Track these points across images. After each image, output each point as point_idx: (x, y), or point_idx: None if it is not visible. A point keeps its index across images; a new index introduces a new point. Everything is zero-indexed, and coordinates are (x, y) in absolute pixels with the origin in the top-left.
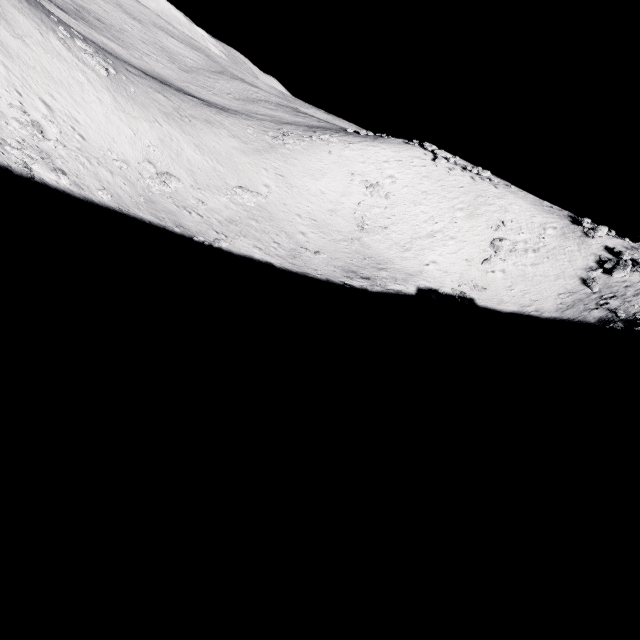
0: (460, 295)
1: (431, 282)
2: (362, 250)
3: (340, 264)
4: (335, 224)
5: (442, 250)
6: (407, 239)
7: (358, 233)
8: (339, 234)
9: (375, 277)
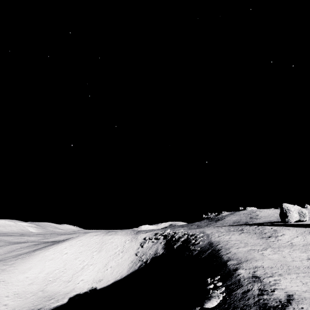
0: (90, 289)
1: (78, 291)
2: (43, 295)
3: (24, 309)
4: (30, 289)
5: (87, 272)
6: (70, 276)
7: (43, 287)
8: (31, 293)
9: (45, 305)
